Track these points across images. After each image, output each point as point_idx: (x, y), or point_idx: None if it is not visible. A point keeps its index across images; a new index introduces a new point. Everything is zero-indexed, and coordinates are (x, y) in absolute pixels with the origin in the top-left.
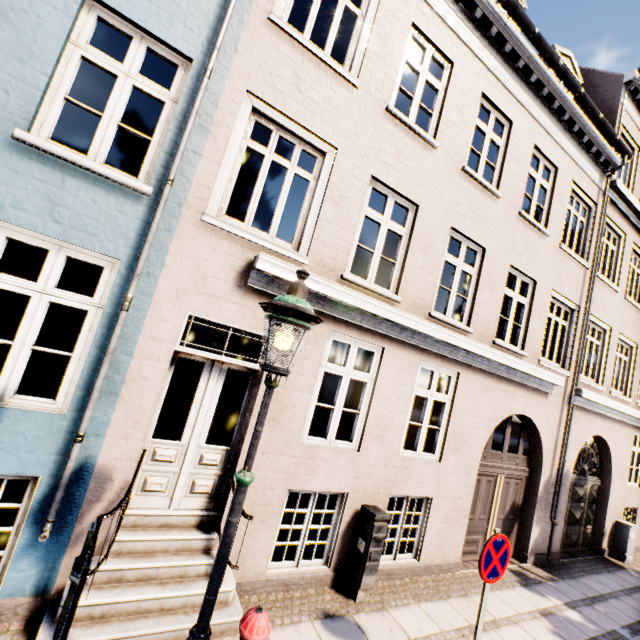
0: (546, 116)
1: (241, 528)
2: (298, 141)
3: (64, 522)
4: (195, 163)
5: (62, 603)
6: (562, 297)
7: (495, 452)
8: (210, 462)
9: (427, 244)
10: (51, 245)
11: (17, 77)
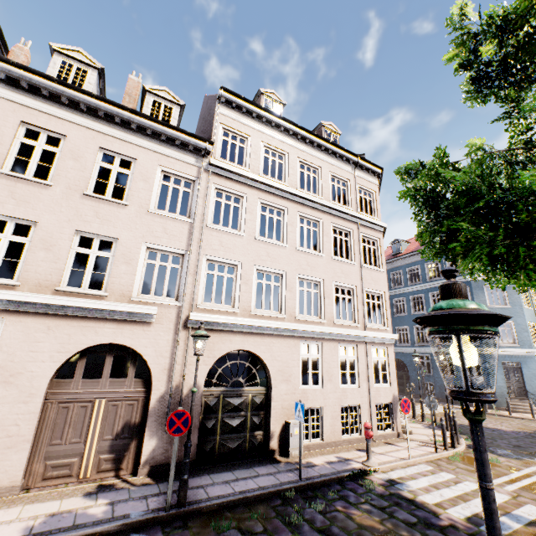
0: (112, 128)
1: None
2: None
3: None
4: None
5: None
6: (164, 247)
7: (90, 380)
8: None
9: None
10: None
11: None
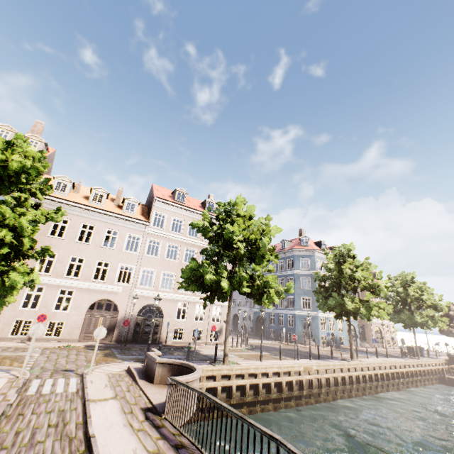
0: (111, 220)
1: (2, 326)
2: None
3: None
4: None
5: None
6: (127, 264)
7: (99, 310)
8: None
9: (62, 261)
10: None
11: None
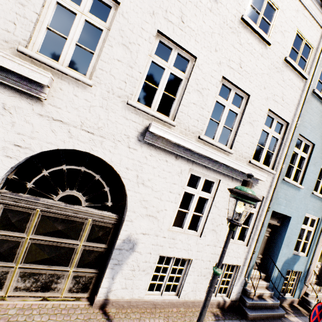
0: None
1: None
2: None
3: (303, 282)
4: None
5: (311, 302)
6: None
7: None
8: (318, 267)
9: None
10: (309, 216)
11: (313, 178)
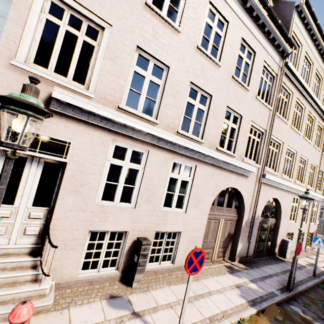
0: (249, 20)
1: (58, 253)
2: (85, 19)
3: None
4: (2, 24)
5: None
6: (257, 125)
7: (219, 207)
8: (36, 217)
9: (175, 91)
10: None
11: None
